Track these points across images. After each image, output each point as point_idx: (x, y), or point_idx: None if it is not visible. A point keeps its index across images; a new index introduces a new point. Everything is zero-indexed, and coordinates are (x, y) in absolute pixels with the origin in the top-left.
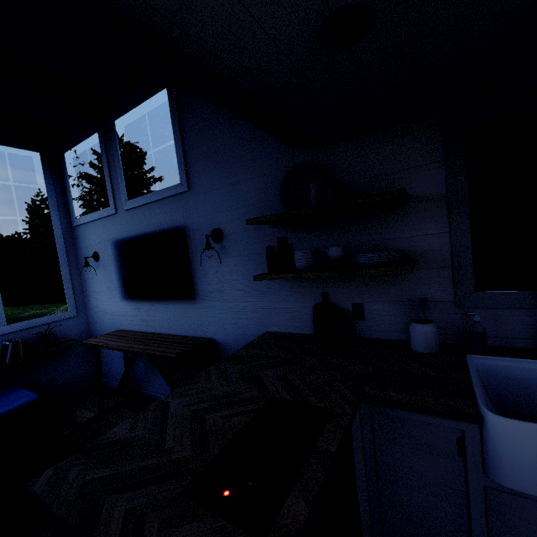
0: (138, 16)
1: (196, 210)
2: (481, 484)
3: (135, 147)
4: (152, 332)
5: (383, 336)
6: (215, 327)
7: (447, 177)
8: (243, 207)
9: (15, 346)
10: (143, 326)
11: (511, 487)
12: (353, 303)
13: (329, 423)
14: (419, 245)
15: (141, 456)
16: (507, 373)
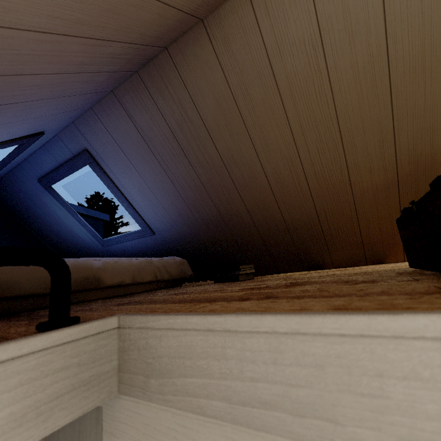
0: None
1: None
2: None
3: (111, 201)
4: None
5: None
6: None
7: None
8: None
9: None
10: None
11: None
12: None
13: None
14: None
15: None
16: None
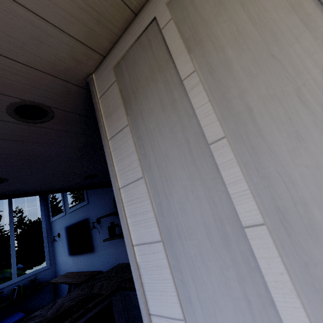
0: (39, 190)
1: (91, 211)
2: None
3: None
4: (80, 271)
5: None
6: (102, 264)
7: None
8: (105, 209)
9: (19, 288)
10: (76, 269)
11: None
12: None
13: (98, 298)
14: None
15: (37, 319)
16: None
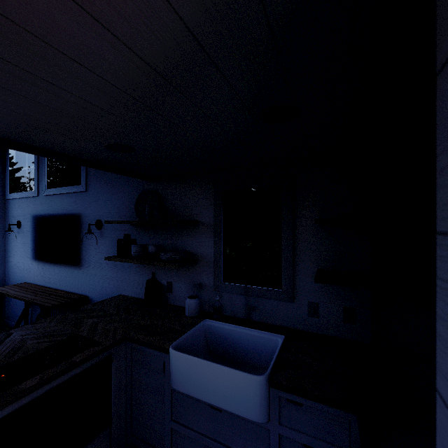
0: (3, 137)
1: (89, 205)
2: (169, 388)
3: None
4: (49, 287)
5: (180, 304)
6: (90, 288)
7: (214, 215)
8: (116, 209)
9: None
10: (43, 282)
11: (175, 388)
12: (167, 281)
13: (91, 348)
14: (201, 251)
15: None
16: (218, 331)
